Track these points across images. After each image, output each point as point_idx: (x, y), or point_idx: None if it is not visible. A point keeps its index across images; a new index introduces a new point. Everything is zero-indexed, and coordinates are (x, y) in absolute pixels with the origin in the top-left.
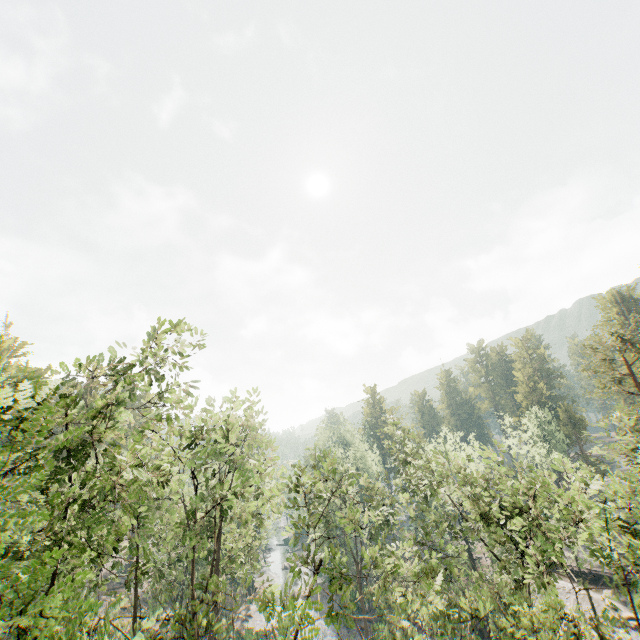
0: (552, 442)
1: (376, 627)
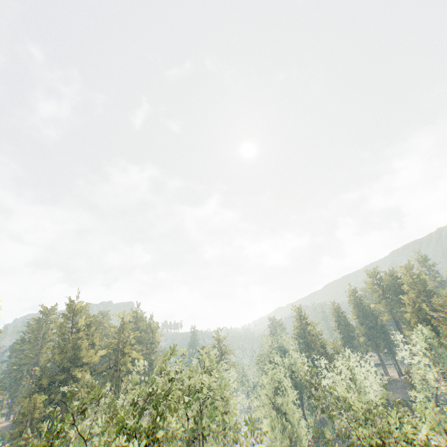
0: (436, 354)
1: None
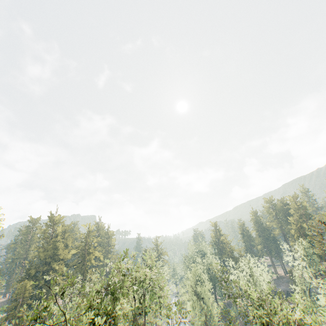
0: (311, 259)
1: None
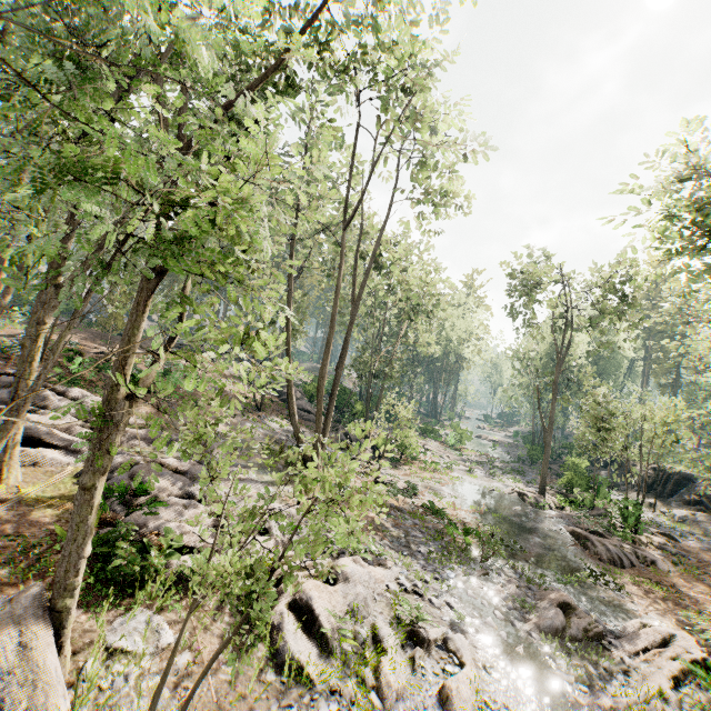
0: None
1: (567, 459)
